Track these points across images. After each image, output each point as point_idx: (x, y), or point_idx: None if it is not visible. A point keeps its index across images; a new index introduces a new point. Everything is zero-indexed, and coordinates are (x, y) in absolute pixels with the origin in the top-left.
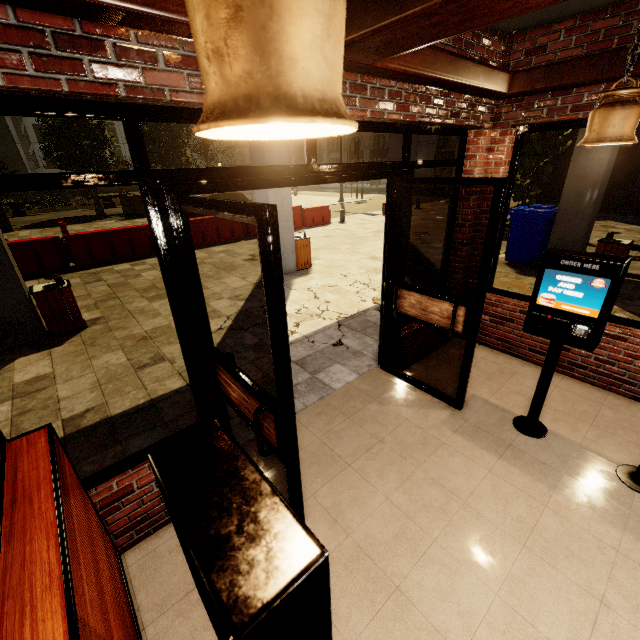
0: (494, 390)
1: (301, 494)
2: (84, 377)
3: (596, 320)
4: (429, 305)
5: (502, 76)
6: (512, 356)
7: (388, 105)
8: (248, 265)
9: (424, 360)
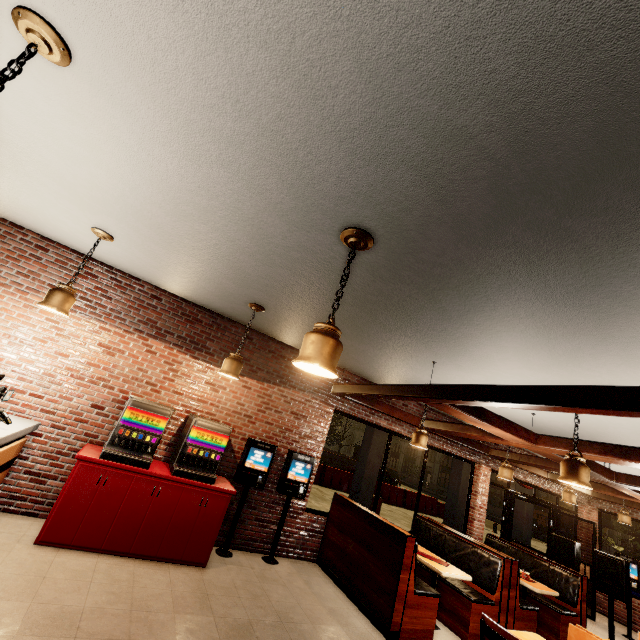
0: None
1: None
2: None
3: (637, 580)
4: None
5: (588, 490)
6: (620, 623)
7: (555, 489)
8: None
9: None
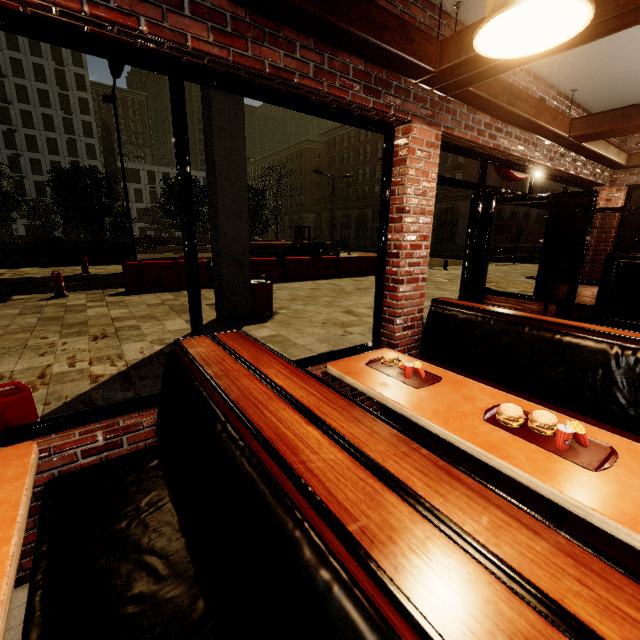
0: None
1: None
2: (306, 337)
3: None
4: (582, 291)
5: (624, 155)
6: None
7: (570, 166)
8: (359, 292)
9: None
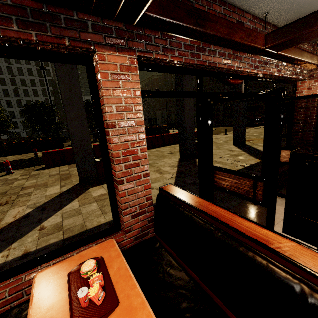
0: None
1: (274, 224)
2: None
3: None
4: None
5: (316, 57)
6: None
7: (274, 69)
8: (170, 155)
9: (285, 188)
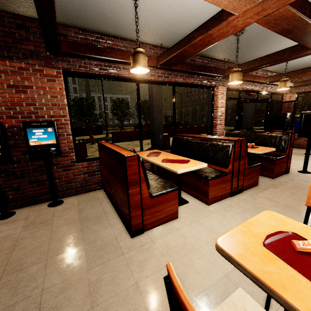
0: (297, 151)
1: None
2: None
3: None
4: None
5: (292, 83)
6: (301, 149)
7: (270, 89)
8: None
9: None
